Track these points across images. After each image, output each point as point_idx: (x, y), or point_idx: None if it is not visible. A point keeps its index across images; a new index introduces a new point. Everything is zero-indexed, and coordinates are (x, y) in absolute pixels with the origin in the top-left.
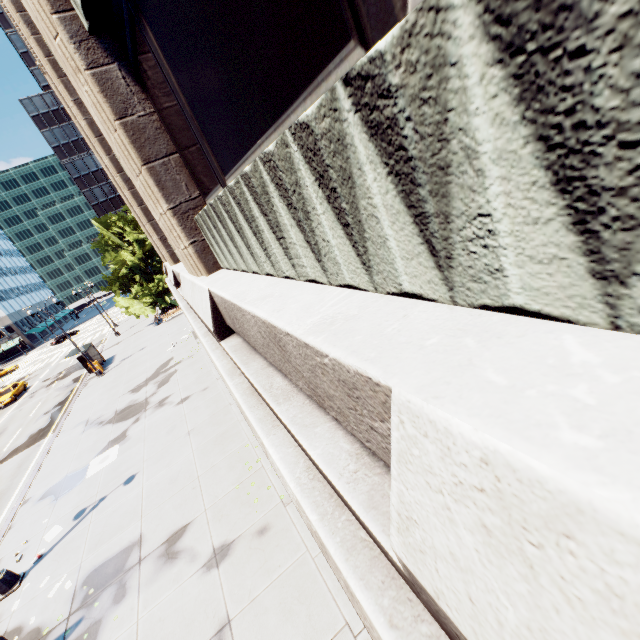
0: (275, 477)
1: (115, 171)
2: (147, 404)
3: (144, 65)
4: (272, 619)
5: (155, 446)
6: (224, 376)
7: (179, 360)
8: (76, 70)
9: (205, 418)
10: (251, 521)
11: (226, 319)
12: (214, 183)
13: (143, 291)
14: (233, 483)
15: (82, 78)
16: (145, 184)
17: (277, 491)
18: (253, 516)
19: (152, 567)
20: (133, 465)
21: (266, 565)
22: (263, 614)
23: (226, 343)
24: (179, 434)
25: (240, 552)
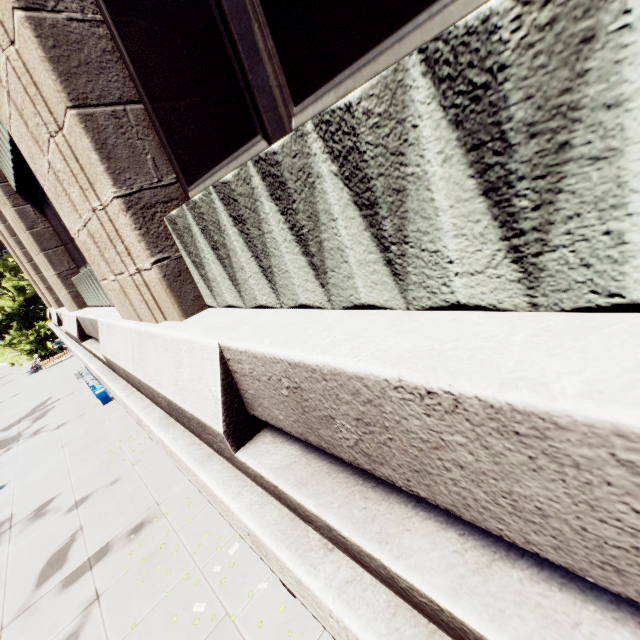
0: (131, 453)
1: (9, 235)
2: (20, 436)
3: (47, 212)
4: (111, 516)
5: (28, 462)
6: (81, 356)
7: (58, 398)
8: (4, 204)
9: (80, 433)
10: (107, 480)
11: (85, 330)
12: (82, 265)
13: (21, 338)
14: (97, 465)
15: (8, 208)
16: (41, 260)
17: (130, 460)
18: (109, 477)
19: (22, 526)
20: (4, 479)
21: (113, 496)
22: (106, 516)
23: (85, 342)
24: (53, 449)
25: (96, 496)
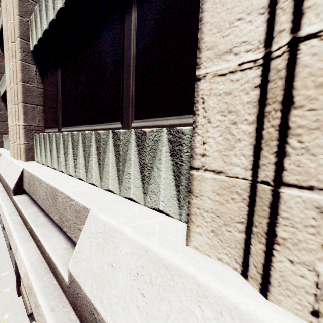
0: None
1: None
2: None
3: None
4: None
5: None
6: None
7: None
8: None
9: None
10: None
11: None
12: None
13: None
14: None
15: None
16: None
17: None
18: None
19: None
20: None
21: None
22: None
23: None
24: None
25: None
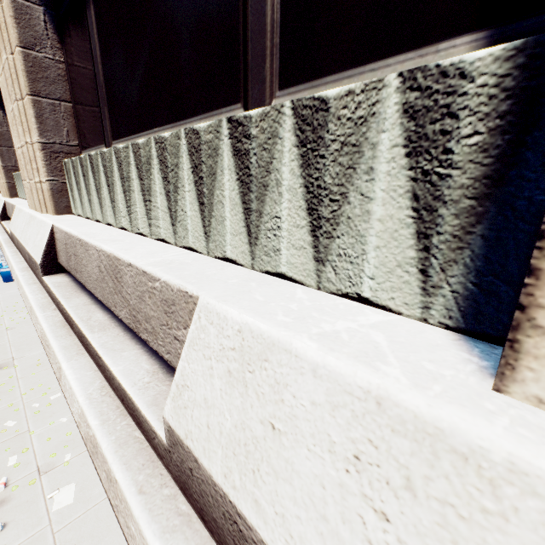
0: (9, 321)
1: None
2: None
3: None
4: None
5: None
6: None
7: None
8: None
9: None
10: None
11: (8, 212)
12: None
13: None
14: None
15: None
16: None
17: (6, 326)
18: None
19: None
20: None
21: None
22: None
23: (4, 221)
24: None
25: None
